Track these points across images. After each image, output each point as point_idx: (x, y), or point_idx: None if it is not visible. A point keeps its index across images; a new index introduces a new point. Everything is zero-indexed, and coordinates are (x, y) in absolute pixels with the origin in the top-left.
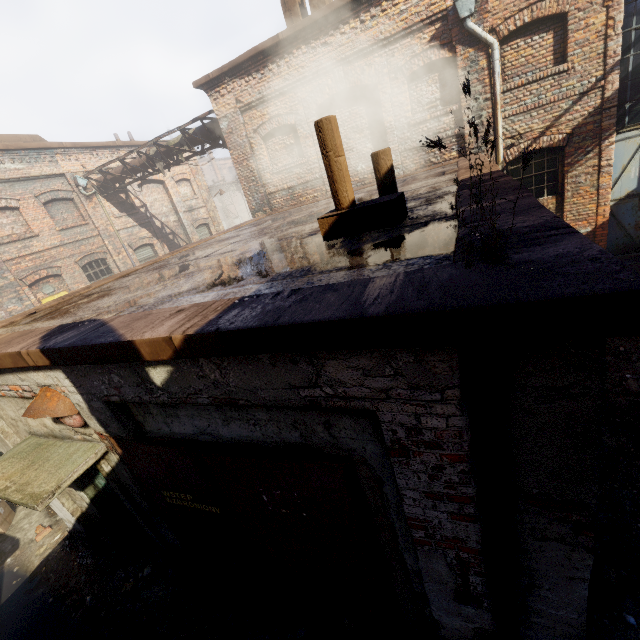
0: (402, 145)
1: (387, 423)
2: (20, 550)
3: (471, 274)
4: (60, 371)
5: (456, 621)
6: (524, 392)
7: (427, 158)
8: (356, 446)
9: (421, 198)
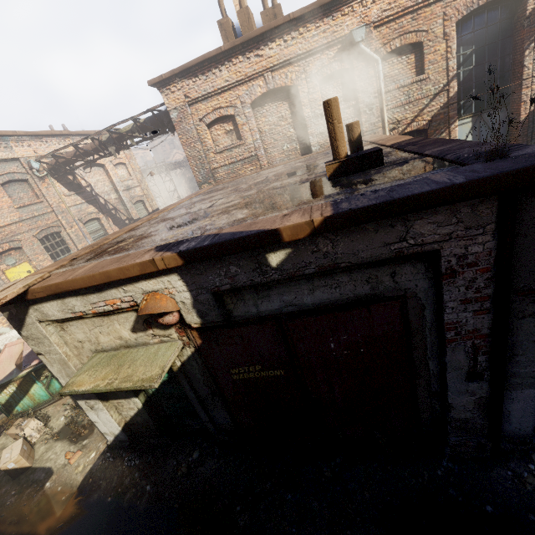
0: (317, 129)
1: (445, 257)
2: (56, 474)
3: (495, 163)
4: (175, 274)
5: (464, 398)
6: (523, 223)
7: None
8: (411, 285)
9: None
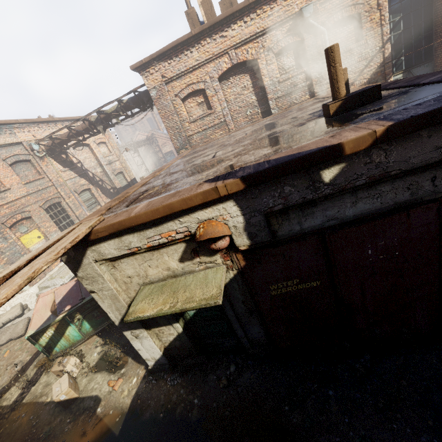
0: (275, 95)
1: None
2: (104, 401)
3: None
4: (231, 201)
5: None
6: None
7: (291, 101)
8: None
9: None
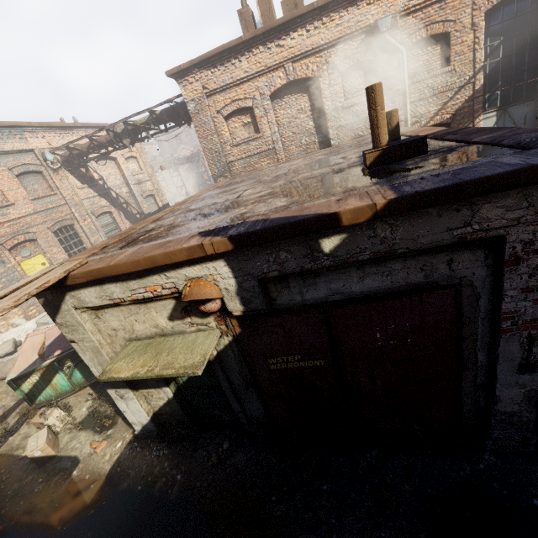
0: (337, 122)
1: (511, 243)
2: (82, 463)
3: None
4: (221, 260)
5: (513, 391)
6: None
7: (356, 132)
8: (468, 273)
9: None
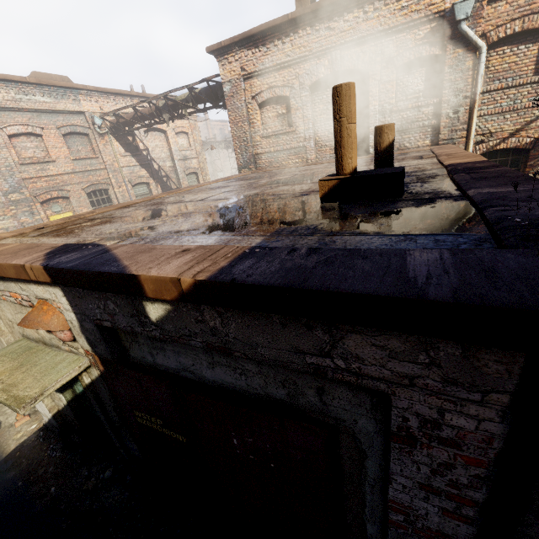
0: None
1: (400, 409)
2: (0, 432)
3: None
4: (59, 288)
5: None
6: None
7: (402, 142)
8: (347, 417)
9: (410, 176)
